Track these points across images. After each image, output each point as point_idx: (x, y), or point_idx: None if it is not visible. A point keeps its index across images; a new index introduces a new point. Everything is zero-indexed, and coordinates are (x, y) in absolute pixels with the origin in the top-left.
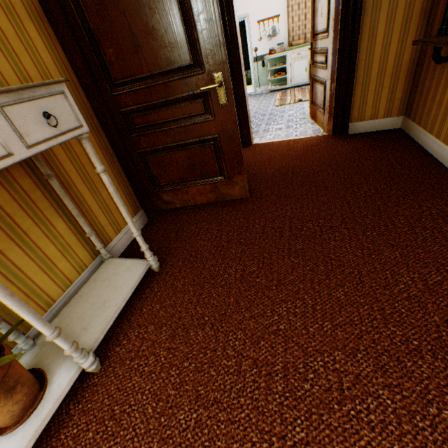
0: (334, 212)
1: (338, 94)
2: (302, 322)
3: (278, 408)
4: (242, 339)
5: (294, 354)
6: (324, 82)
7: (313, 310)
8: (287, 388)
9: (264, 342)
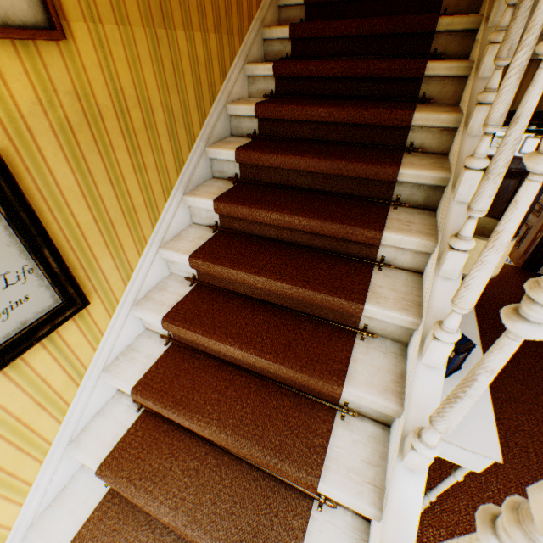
0: (540, 355)
1: (542, 243)
2: (537, 429)
3: (536, 468)
4: (502, 429)
5: (537, 445)
6: (528, 224)
7: (542, 423)
8: (538, 460)
9: (517, 434)
